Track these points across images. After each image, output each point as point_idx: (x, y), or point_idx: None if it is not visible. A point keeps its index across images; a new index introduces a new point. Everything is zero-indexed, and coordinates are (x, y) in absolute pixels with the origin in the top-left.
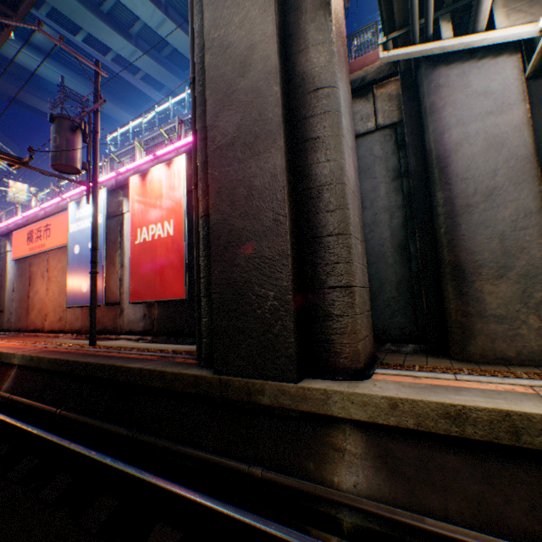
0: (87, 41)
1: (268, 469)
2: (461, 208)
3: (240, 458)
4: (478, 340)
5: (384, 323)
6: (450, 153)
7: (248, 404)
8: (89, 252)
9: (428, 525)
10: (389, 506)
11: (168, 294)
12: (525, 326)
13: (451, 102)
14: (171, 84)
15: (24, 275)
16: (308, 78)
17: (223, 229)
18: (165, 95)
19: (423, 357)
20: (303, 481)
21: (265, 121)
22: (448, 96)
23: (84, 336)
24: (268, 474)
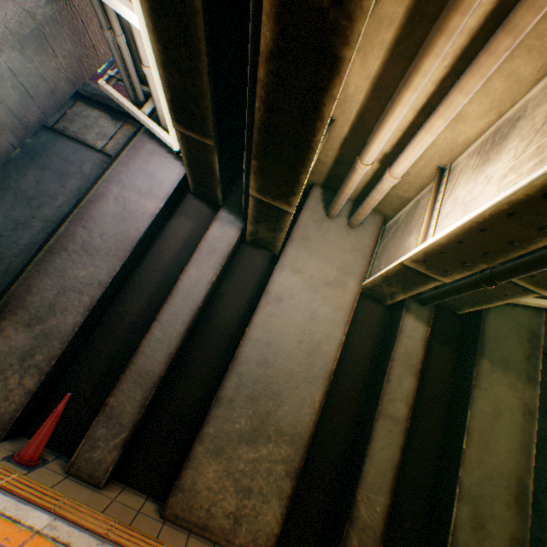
0: None
1: None
2: (60, 248)
3: None
4: None
5: None
6: (95, 199)
7: None
8: None
9: None
10: None
11: None
12: (5, 383)
13: (131, 165)
14: None
15: None
16: None
17: None
18: None
19: None
20: None
21: None
22: (133, 158)
23: None
24: None
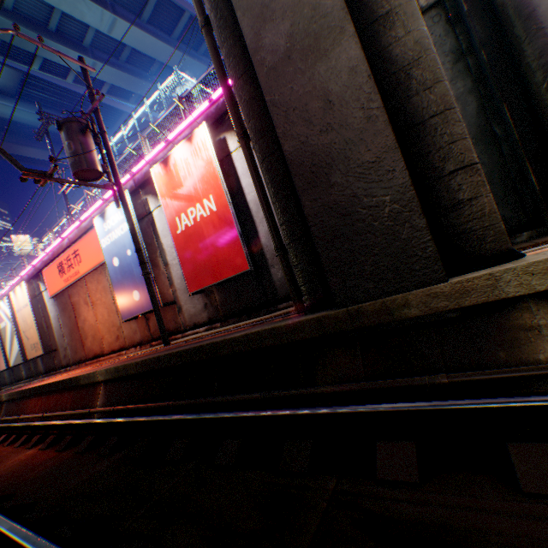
0: (44, 69)
1: (451, 373)
2: None
3: (406, 377)
4: None
5: None
6: None
7: (389, 325)
8: (129, 260)
9: None
10: None
11: (228, 272)
12: None
13: None
14: (138, 89)
15: (67, 309)
16: None
17: (302, 155)
18: (135, 103)
19: None
20: (505, 369)
21: (323, 12)
22: None
23: (148, 346)
24: (455, 377)
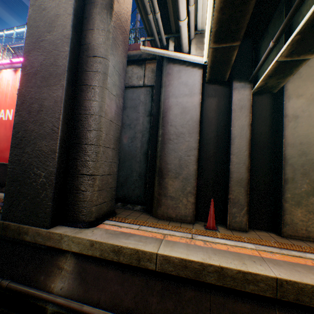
0: None
1: (14, 281)
2: (167, 140)
3: (3, 274)
4: (162, 207)
5: (130, 192)
6: (167, 110)
7: (19, 240)
8: None
9: (84, 309)
10: (70, 300)
11: (2, 159)
12: (181, 203)
13: (172, 84)
14: None
15: None
16: (92, 48)
17: (22, 128)
18: None
19: (139, 214)
20: (31, 288)
21: (58, 66)
22: (171, 80)
23: None
24: (11, 285)
